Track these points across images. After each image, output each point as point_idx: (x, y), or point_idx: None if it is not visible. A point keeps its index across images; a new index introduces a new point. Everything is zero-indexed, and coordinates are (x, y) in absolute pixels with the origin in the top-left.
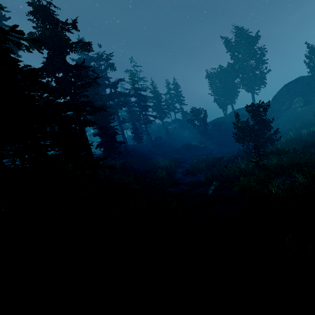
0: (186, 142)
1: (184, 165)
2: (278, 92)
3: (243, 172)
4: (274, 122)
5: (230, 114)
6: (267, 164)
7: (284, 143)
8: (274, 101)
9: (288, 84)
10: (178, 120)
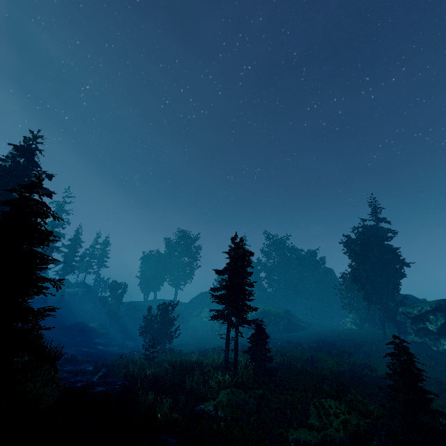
0: (81, 320)
1: (67, 351)
2: (195, 297)
3: (135, 362)
4: (184, 325)
5: (150, 302)
6: (156, 358)
7: (182, 348)
8: (191, 304)
9: (204, 293)
10: (86, 285)
